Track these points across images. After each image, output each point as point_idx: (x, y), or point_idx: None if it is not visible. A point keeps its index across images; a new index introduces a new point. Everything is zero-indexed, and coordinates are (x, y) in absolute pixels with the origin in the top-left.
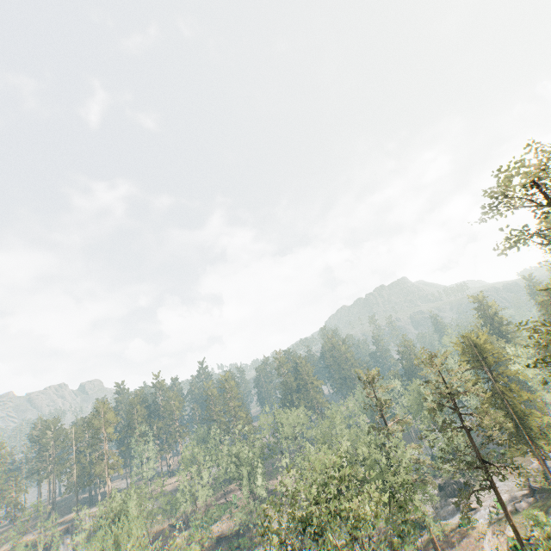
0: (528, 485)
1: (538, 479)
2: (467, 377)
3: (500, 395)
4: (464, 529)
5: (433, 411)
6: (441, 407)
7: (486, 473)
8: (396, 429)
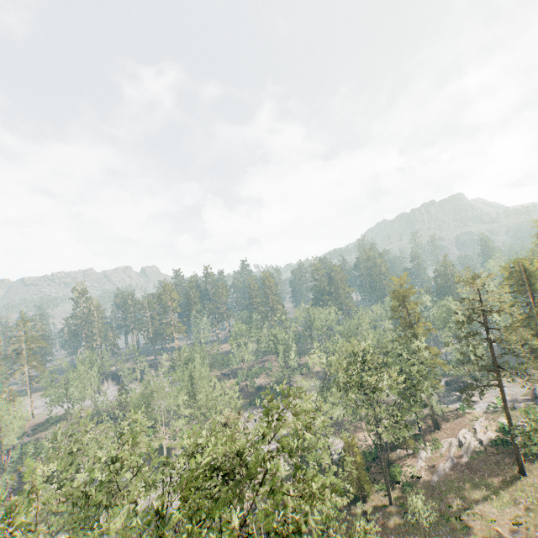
0: (532, 393)
1: None
2: (506, 299)
3: (534, 319)
4: (460, 413)
5: (462, 323)
6: (470, 321)
7: (497, 375)
8: (421, 333)
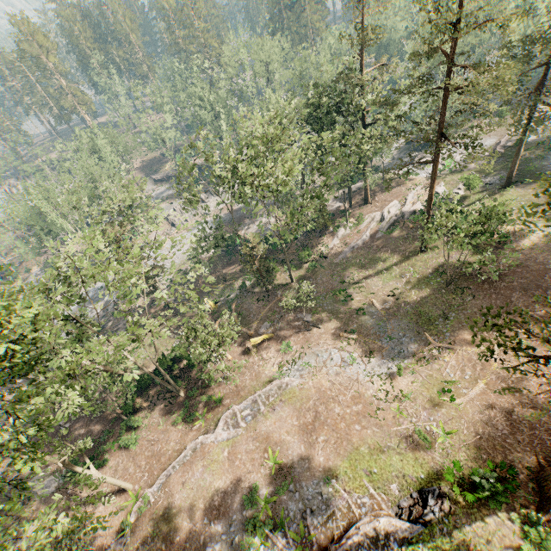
0: (494, 149)
1: (510, 145)
2: None
3: None
4: (402, 181)
5: (418, 57)
6: (431, 51)
7: (433, 150)
8: (368, 80)
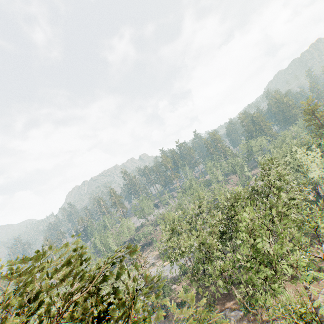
0: None
1: None
2: None
3: None
4: None
5: None
6: None
7: None
8: None
